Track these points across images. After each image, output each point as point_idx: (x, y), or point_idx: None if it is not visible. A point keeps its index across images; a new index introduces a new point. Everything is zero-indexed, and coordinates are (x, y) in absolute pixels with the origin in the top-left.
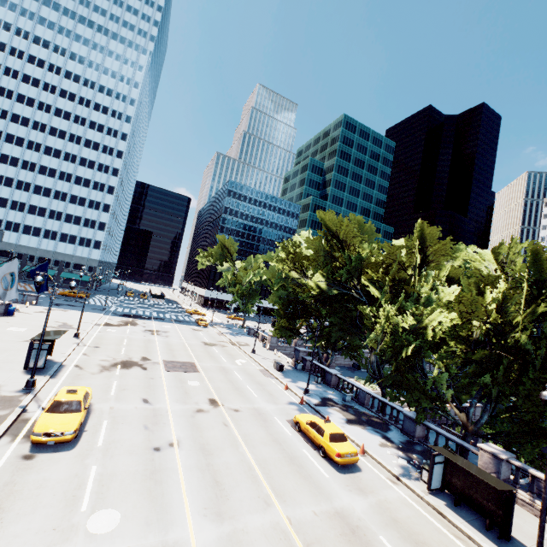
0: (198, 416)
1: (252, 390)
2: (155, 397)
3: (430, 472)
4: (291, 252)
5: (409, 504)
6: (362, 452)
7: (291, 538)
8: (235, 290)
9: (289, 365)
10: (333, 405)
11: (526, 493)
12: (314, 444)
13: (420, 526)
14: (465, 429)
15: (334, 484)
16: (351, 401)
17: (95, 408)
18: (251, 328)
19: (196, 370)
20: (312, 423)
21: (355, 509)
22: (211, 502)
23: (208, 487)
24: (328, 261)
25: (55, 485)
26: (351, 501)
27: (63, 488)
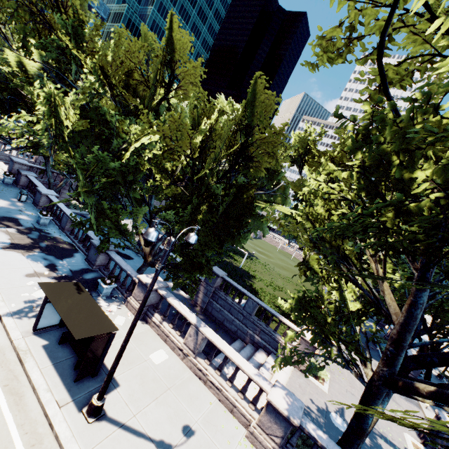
0: None
1: None
2: None
3: (40, 311)
4: None
5: None
6: None
7: None
8: None
9: None
10: (10, 226)
11: (160, 317)
12: None
13: None
14: (144, 260)
15: None
16: (52, 225)
17: None
18: None
19: None
20: None
21: None
22: None
23: None
24: (27, 16)
25: None
26: None
27: None
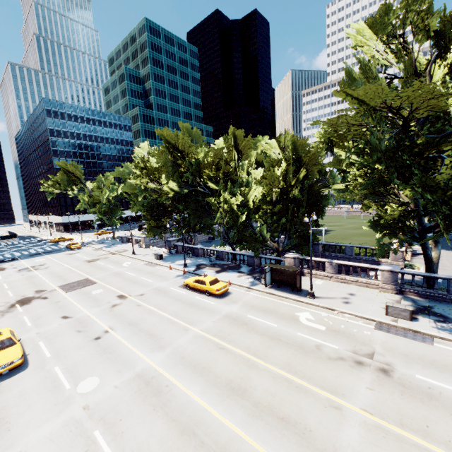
0: (116, 309)
1: (146, 278)
2: (72, 311)
3: (265, 278)
4: (143, 167)
5: (258, 297)
6: (229, 284)
7: (206, 336)
8: (96, 209)
9: (165, 253)
10: (205, 267)
11: (306, 269)
12: (202, 291)
13: (264, 303)
14: (278, 251)
15: (219, 305)
16: (215, 260)
17: (22, 339)
18: (123, 237)
19: (93, 282)
20: (197, 281)
21: (233, 311)
22: (153, 345)
23: (147, 339)
24: (175, 169)
25: (33, 389)
26: (230, 308)
27: (42, 387)
